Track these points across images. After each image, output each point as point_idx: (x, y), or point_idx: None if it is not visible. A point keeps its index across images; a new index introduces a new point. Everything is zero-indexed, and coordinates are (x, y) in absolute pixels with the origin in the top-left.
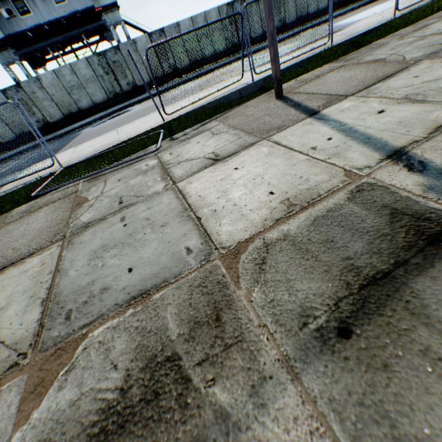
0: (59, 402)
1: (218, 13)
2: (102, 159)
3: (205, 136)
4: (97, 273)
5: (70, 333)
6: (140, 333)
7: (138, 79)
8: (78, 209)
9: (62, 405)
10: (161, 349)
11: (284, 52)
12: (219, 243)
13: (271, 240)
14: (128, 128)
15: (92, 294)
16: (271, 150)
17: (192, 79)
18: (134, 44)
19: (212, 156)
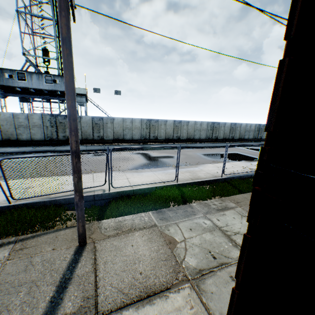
0: None
1: (141, 121)
2: None
3: None
4: None
5: None
6: None
7: None
8: None
9: None
10: None
11: (162, 162)
12: None
13: None
14: None
15: None
16: None
17: (106, 150)
18: (80, 118)
19: None
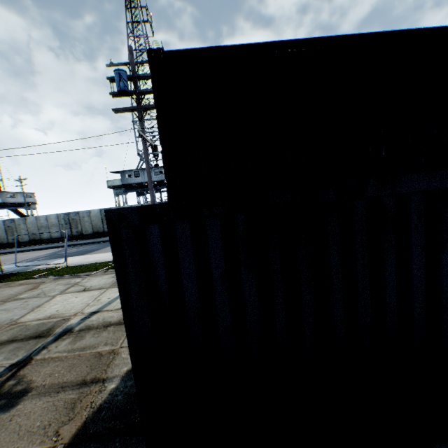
0: None
1: None
2: (79, 269)
3: (110, 276)
4: None
5: None
6: None
7: None
8: (29, 291)
9: None
10: None
11: None
12: (20, 320)
13: (26, 324)
14: None
15: None
16: (96, 294)
17: None
18: None
19: (88, 288)
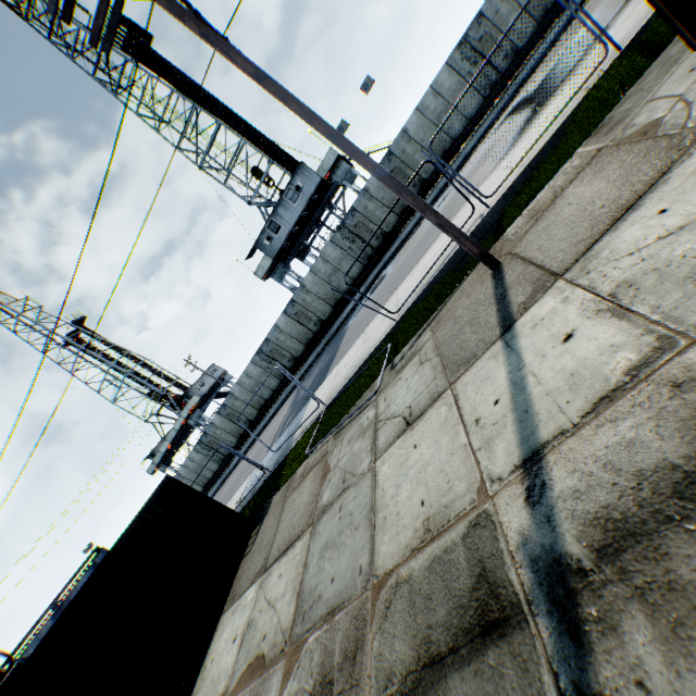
0: (292, 688)
1: (449, 69)
2: (346, 397)
3: (413, 366)
4: (319, 576)
5: (302, 633)
6: (325, 650)
7: (385, 225)
8: (323, 483)
9: (293, 691)
10: (329, 670)
11: (563, 69)
12: (376, 568)
13: (400, 578)
14: (371, 331)
15: (314, 598)
16: (447, 414)
17: (444, 188)
18: (366, 192)
19: (407, 414)
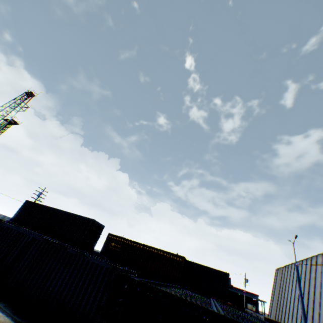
0: None
1: (0, 215)
2: None
3: None
4: None
5: None
6: None
7: None
8: None
9: None
10: None
11: None
12: None
13: None
14: None
15: None
16: None
17: None
18: None
19: None
